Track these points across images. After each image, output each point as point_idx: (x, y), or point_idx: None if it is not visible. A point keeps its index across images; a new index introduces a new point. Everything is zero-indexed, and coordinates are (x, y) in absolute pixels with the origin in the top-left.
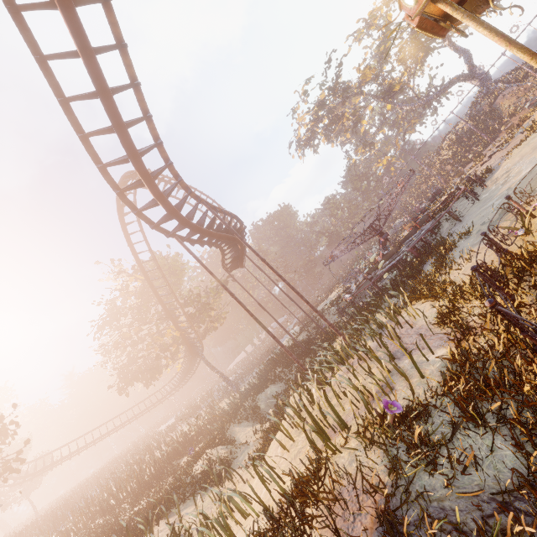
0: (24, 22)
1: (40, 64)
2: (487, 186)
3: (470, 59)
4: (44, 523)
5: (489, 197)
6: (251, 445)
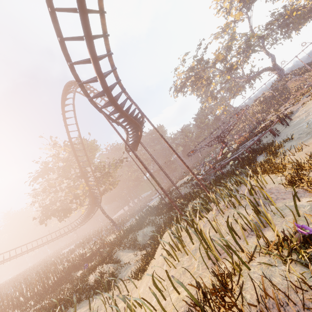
0: None
1: None
2: (292, 119)
3: (274, 59)
4: None
5: (297, 123)
6: (132, 265)
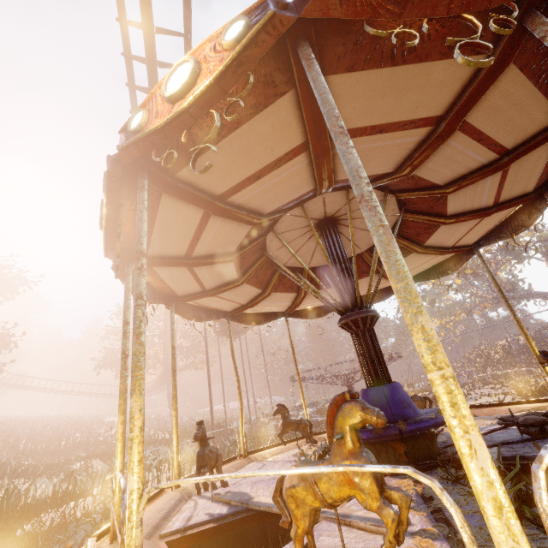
0: None
1: None
2: None
3: None
4: None
5: None
6: None
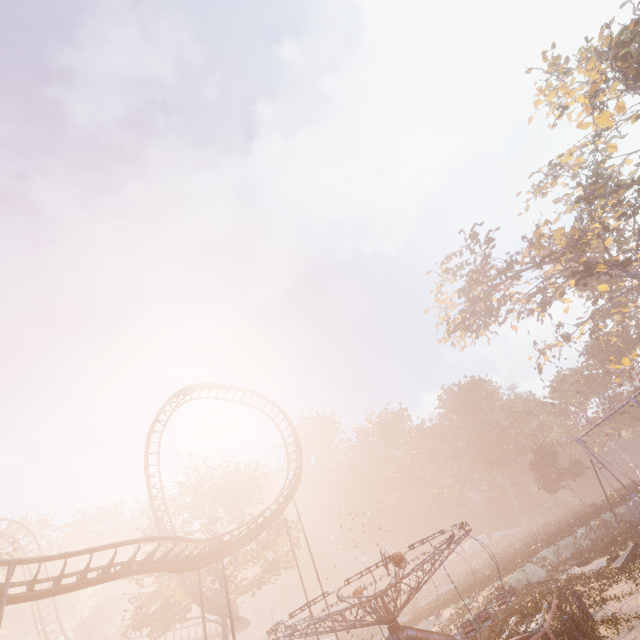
0: None
1: None
2: None
3: None
4: None
5: None
6: None
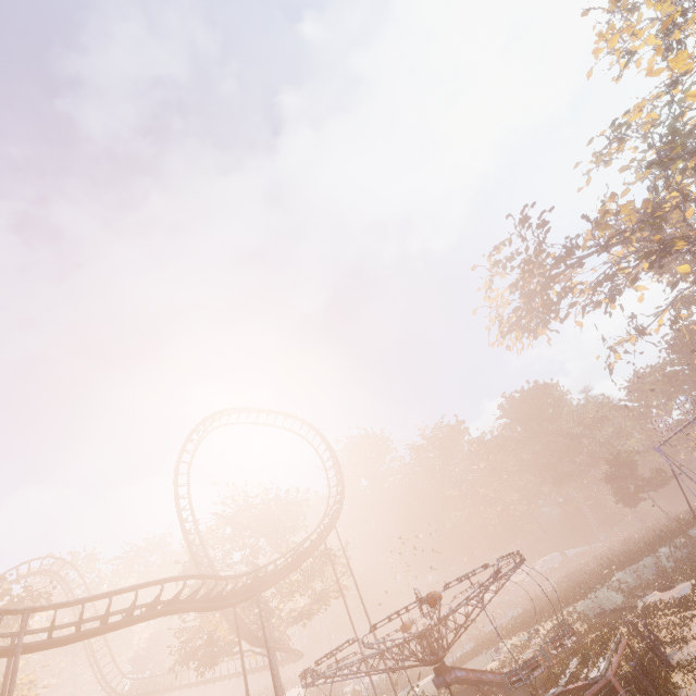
0: None
1: None
2: None
3: None
4: None
5: None
6: None
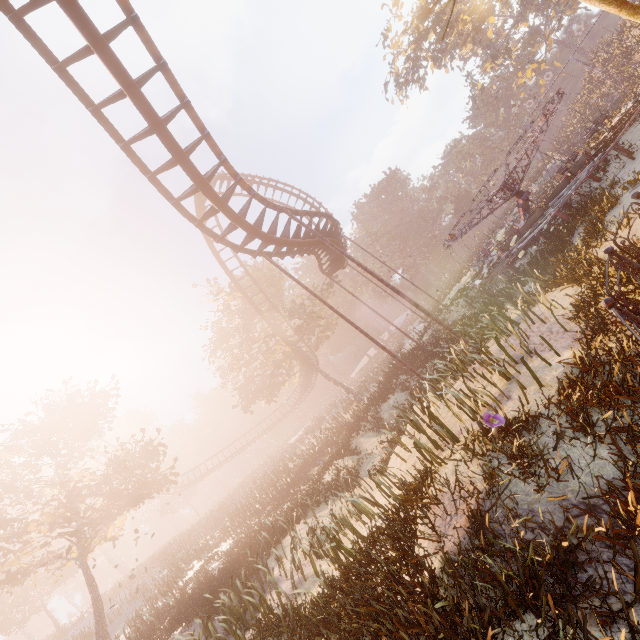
0: (70, 76)
1: (94, 114)
2: None
3: None
4: (207, 523)
5: None
6: (377, 455)
